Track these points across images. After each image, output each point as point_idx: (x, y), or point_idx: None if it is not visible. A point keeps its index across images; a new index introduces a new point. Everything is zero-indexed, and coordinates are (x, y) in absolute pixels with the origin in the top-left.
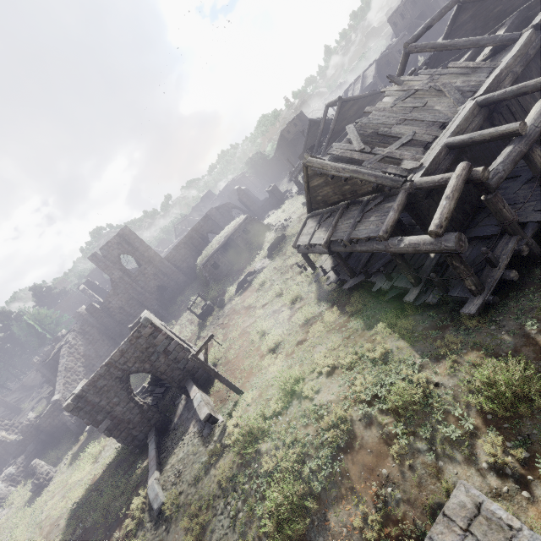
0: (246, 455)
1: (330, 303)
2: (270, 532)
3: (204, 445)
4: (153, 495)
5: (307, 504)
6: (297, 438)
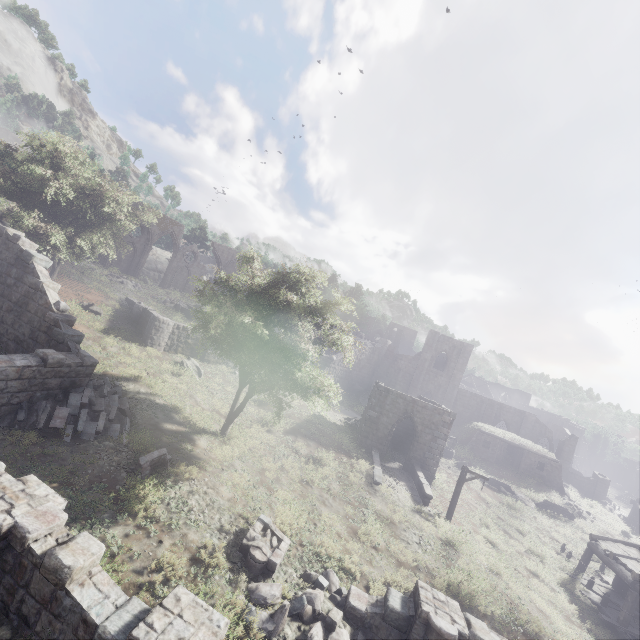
0: (447, 542)
1: (572, 600)
2: (447, 577)
3: (412, 501)
4: (378, 474)
5: (474, 604)
6: (492, 585)
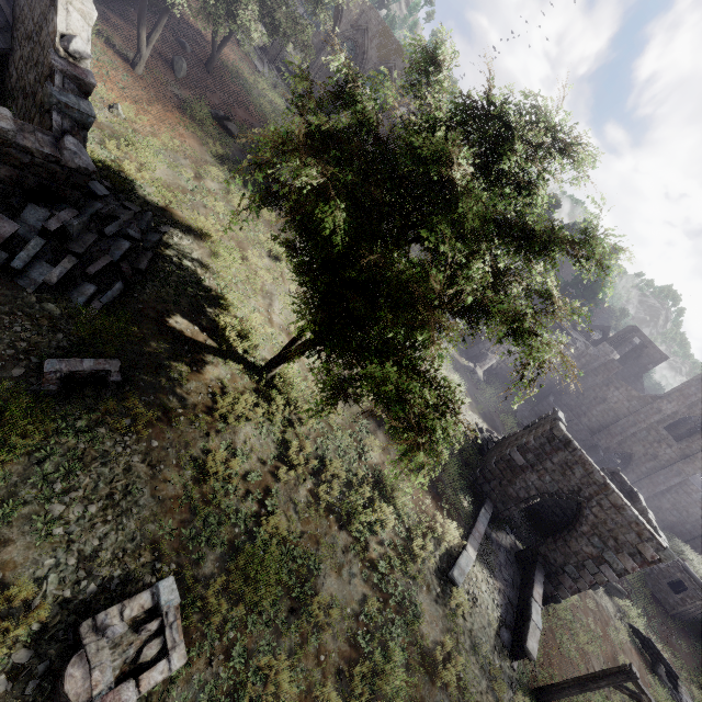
0: None
1: None
2: None
3: (495, 638)
4: (463, 565)
5: None
6: None
